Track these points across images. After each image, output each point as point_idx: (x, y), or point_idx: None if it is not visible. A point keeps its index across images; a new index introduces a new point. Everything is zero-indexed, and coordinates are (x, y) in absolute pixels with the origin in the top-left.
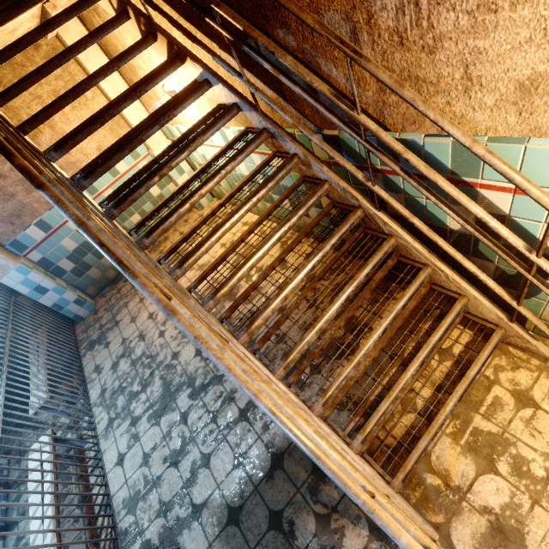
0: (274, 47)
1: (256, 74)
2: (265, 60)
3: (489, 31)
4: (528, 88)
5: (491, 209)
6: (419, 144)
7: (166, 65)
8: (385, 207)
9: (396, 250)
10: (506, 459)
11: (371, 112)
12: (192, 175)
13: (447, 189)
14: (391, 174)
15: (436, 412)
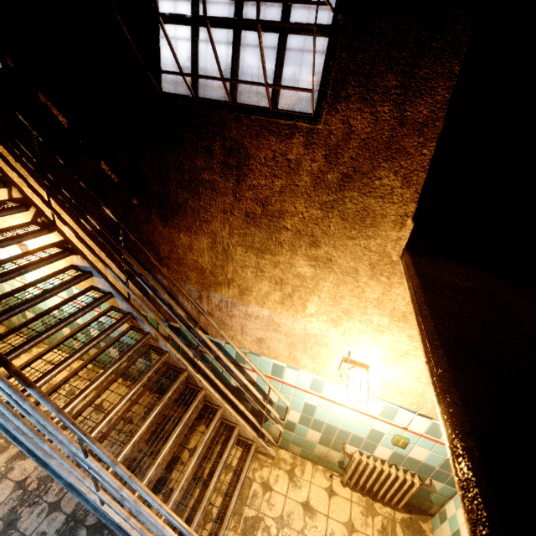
0: (159, 288)
1: (132, 280)
2: (150, 288)
3: (249, 321)
4: (260, 340)
5: (250, 378)
6: (222, 345)
7: (58, 255)
8: (199, 369)
9: (204, 397)
10: (260, 531)
11: (201, 325)
12: (61, 340)
13: (234, 370)
14: (206, 354)
15: (224, 514)
